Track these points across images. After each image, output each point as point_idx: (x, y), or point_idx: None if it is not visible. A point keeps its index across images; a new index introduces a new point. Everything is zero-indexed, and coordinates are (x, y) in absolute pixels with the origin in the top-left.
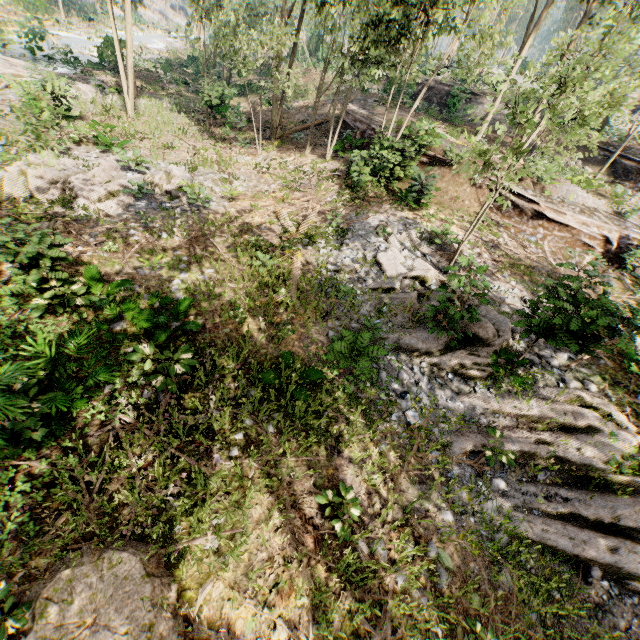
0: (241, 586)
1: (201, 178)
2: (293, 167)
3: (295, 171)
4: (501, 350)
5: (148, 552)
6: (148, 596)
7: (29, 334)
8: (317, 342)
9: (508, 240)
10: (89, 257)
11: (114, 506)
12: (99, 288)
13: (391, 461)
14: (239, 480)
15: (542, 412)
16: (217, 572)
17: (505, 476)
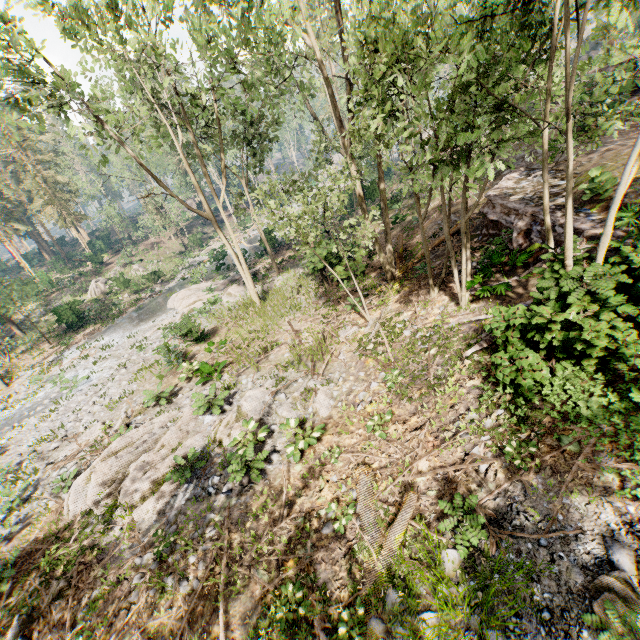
0: None
1: (282, 397)
2: (410, 332)
3: (409, 344)
4: None
5: None
6: None
7: None
8: None
9: None
10: None
11: None
12: None
13: None
14: None
15: None
16: None
17: None
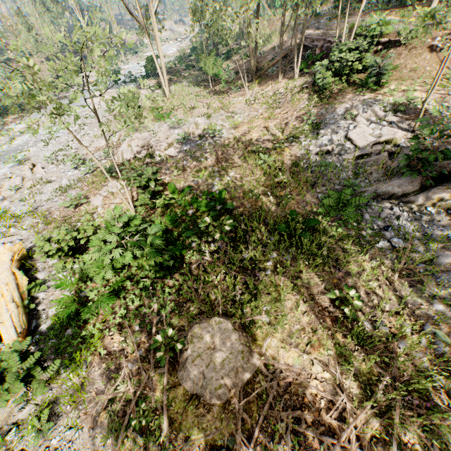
0: (287, 342)
1: (214, 121)
2: (271, 93)
3: (273, 95)
4: None
5: (233, 318)
6: (237, 338)
7: (152, 222)
8: (310, 203)
9: None
10: (168, 180)
11: (210, 300)
12: (176, 195)
13: (382, 273)
14: (274, 287)
15: None
16: (271, 334)
17: None
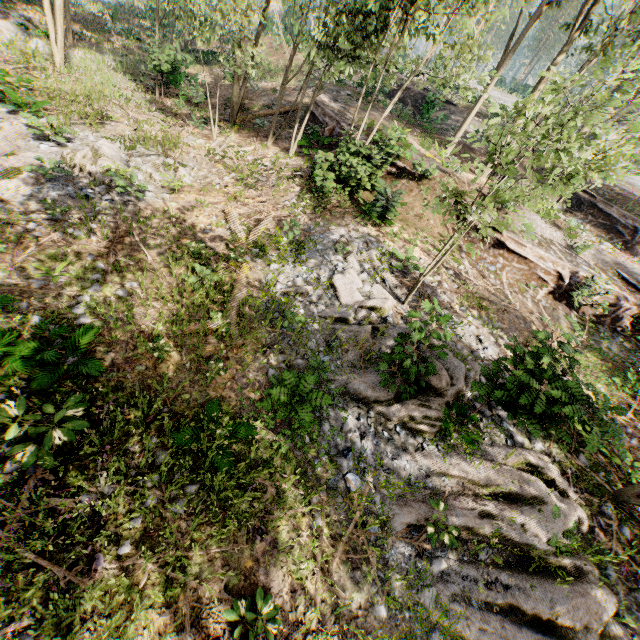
0: None
1: (139, 160)
2: (252, 158)
3: (253, 164)
4: (453, 403)
5: None
6: None
7: None
8: (254, 383)
9: (469, 268)
10: None
11: None
12: None
13: (324, 542)
14: (125, 591)
15: (489, 478)
16: None
17: (446, 555)
